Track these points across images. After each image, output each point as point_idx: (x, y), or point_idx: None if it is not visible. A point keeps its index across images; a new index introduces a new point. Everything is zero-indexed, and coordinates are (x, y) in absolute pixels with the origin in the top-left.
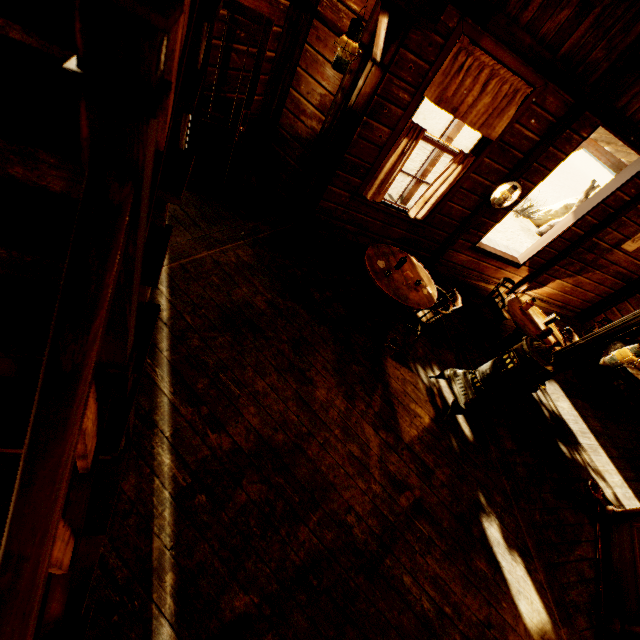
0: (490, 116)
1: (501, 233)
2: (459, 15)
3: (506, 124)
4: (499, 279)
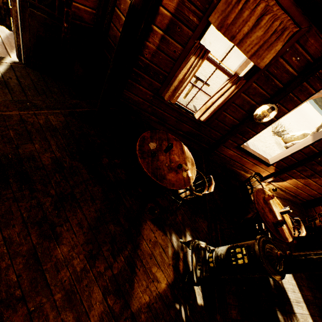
0: (261, 48)
1: (263, 142)
2: None
3: (273, 56)
4: (254, 171)
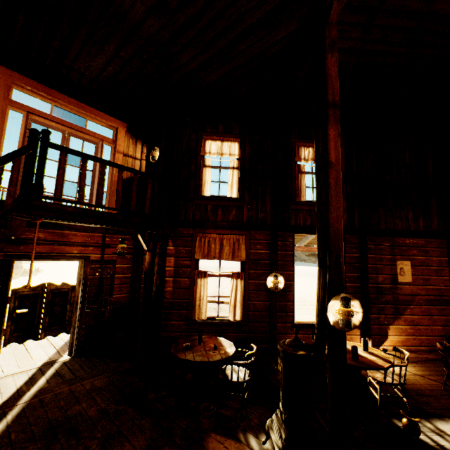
0: (235, 252)
1: None
2: (192, 229)
3: (245, 252)
4: None
